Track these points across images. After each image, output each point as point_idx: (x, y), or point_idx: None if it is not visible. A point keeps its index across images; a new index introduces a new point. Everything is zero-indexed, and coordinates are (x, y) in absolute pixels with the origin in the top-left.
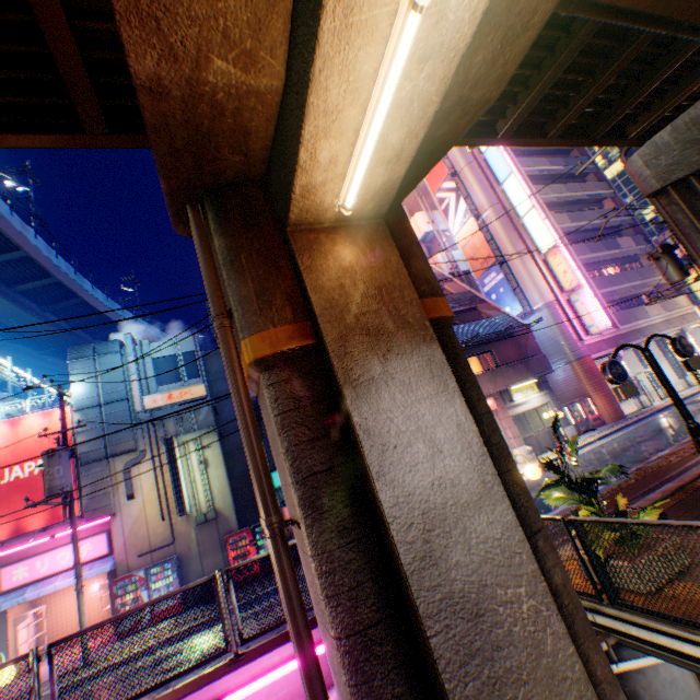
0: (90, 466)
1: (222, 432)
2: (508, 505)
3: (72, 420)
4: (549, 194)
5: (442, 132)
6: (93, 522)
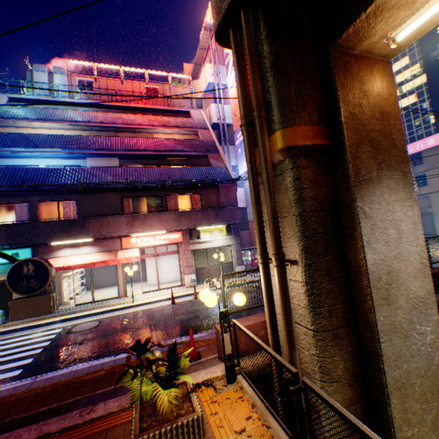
0: None
1: None
2: None
3: None
4: None
5: None
6: None
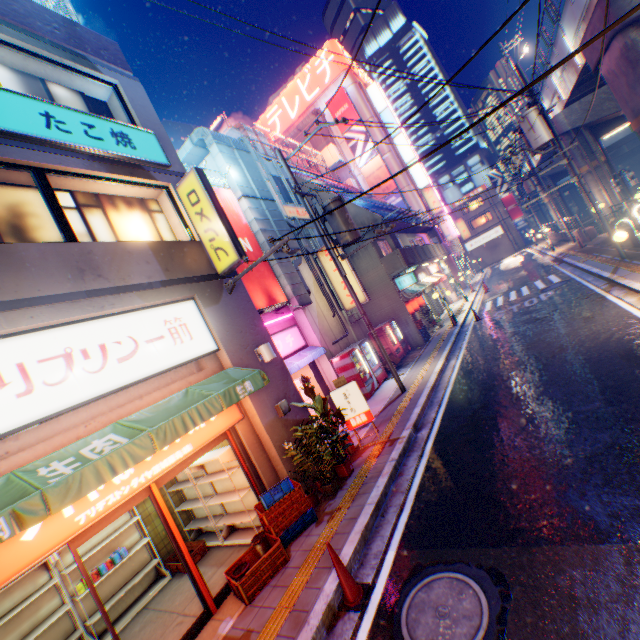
0: (278, 255)
1: None
2: None
3: (238, 207)
4: None
5: None
6: (282, 317)
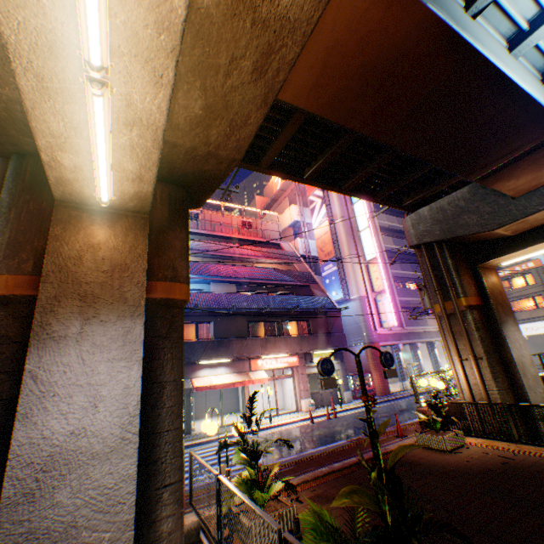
0: None
1: None
2: (135, 461)
3: None
4: (385, 221)
5: (209, 168)
6: None
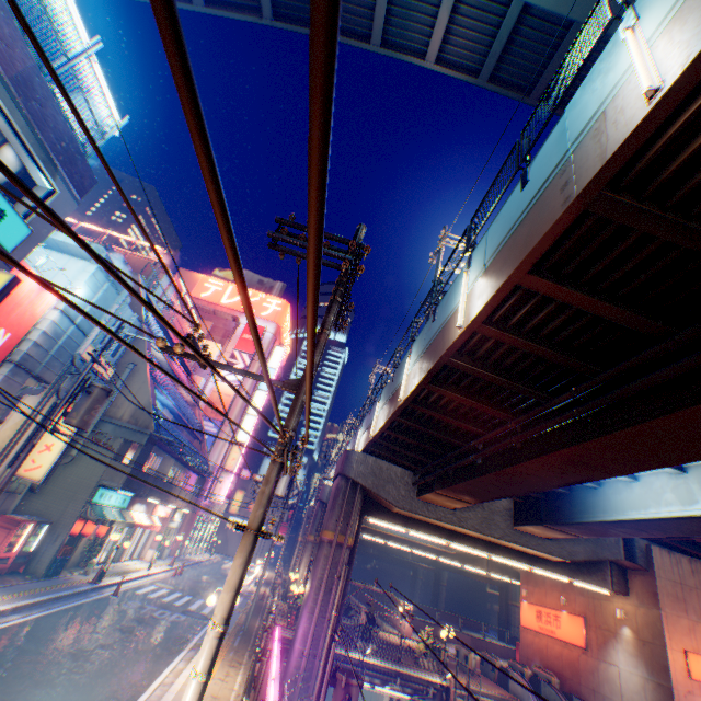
0: (20, 371)
1: None
2: None
3: (47, 311)
4: None
5: None
6: None
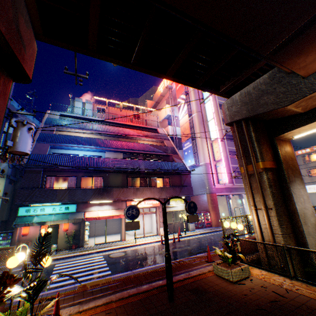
0: None
1: (11, 179)
2: None
3: None
4: None
5: None
6: None
